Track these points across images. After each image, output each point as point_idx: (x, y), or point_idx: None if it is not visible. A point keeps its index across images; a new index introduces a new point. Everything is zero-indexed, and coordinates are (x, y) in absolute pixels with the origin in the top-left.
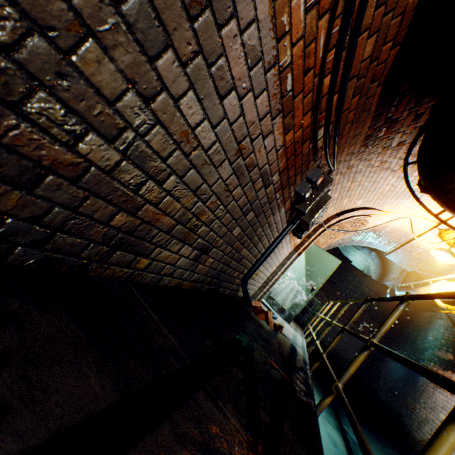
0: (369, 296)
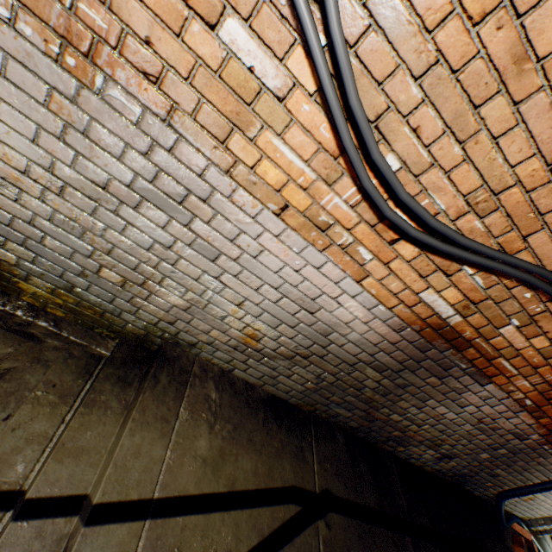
0: None
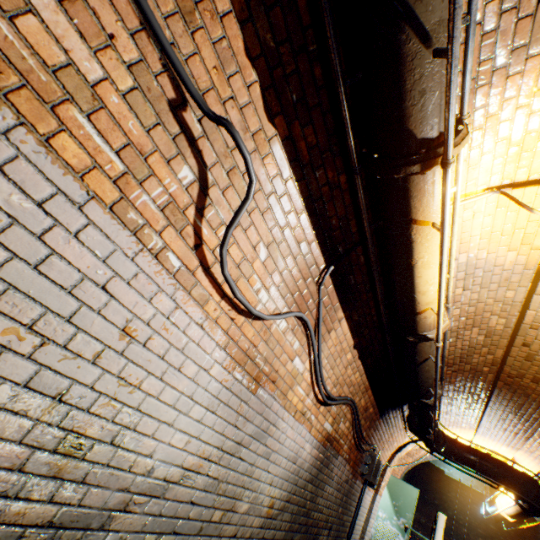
0: (482, 516)
